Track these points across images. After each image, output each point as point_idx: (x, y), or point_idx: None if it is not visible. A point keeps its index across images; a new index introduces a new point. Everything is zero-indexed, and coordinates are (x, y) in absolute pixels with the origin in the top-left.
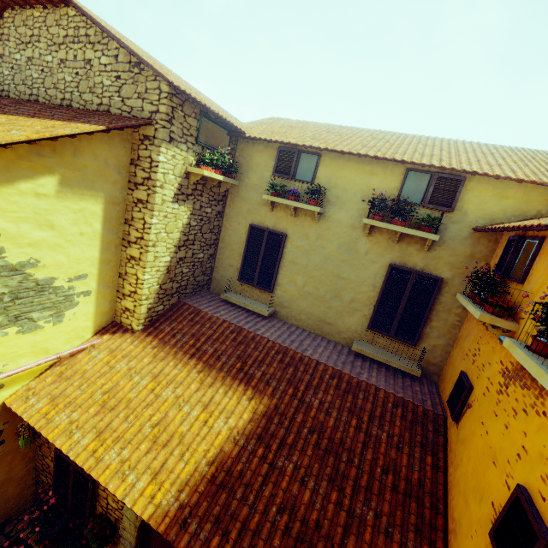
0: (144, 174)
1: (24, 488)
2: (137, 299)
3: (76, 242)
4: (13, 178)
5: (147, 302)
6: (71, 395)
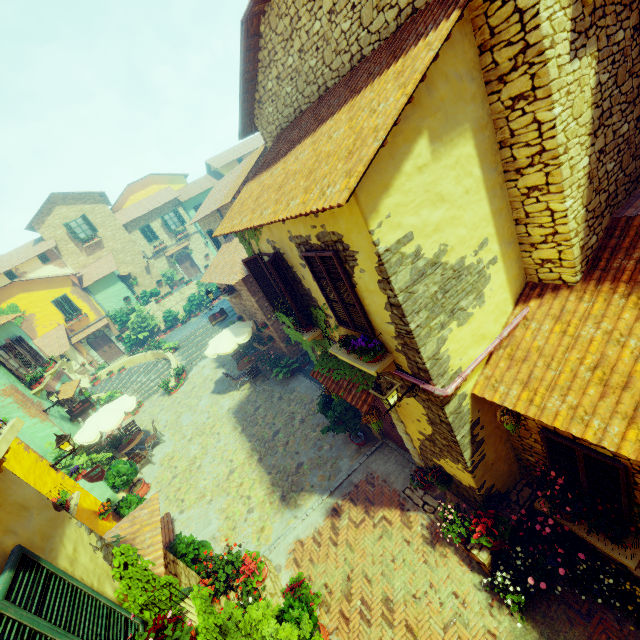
0: (511, 50)
1: (509, 464)
2: (560, 241)
3: (465, 205)
4: (397, 164)
5: (577, 239)
6: (544, 377)
